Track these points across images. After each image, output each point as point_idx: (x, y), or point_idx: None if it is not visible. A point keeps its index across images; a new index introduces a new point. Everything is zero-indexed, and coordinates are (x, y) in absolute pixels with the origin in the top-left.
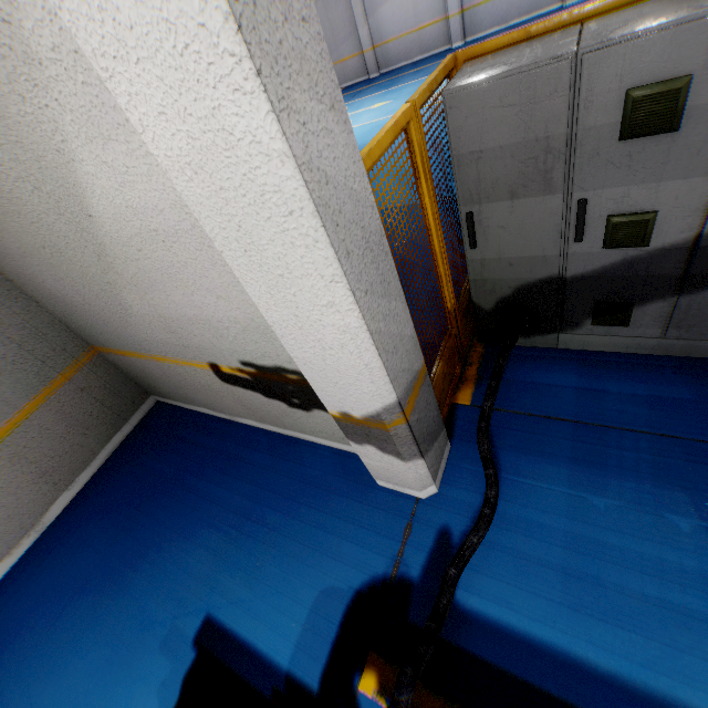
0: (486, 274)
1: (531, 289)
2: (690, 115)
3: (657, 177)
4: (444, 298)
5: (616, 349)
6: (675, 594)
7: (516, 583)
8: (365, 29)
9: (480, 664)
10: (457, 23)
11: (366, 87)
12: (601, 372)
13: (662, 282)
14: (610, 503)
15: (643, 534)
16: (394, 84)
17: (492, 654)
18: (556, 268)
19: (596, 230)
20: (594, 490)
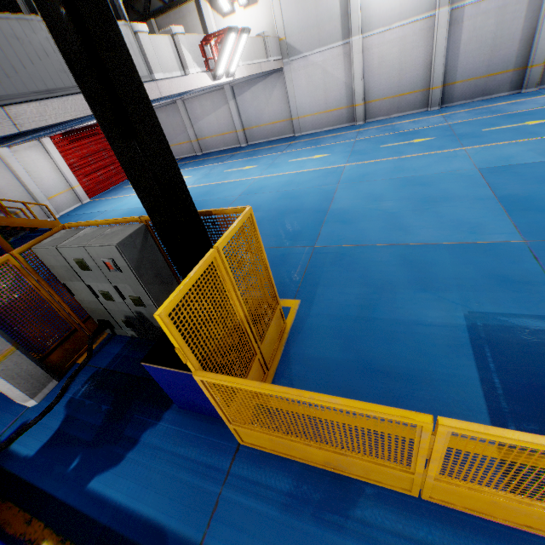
0: (85, 305)
1: (102, 312)
2: (92, 267)
3: (100, 281)
4: (62, 315)
5: (144, 337)
6: (81, 433)
7: (36, 437)
8: (191, 130)
9: (1, 469)
10: (242, 135)
11: (190, 162)
12: (134, 347)
13: (130, 313)
14: (90, 403)
15: (90, 413)
16: (201, 164)
17: (8, 465)
18: (102, 305)
19: (100, 294)
20: (90, 398)
